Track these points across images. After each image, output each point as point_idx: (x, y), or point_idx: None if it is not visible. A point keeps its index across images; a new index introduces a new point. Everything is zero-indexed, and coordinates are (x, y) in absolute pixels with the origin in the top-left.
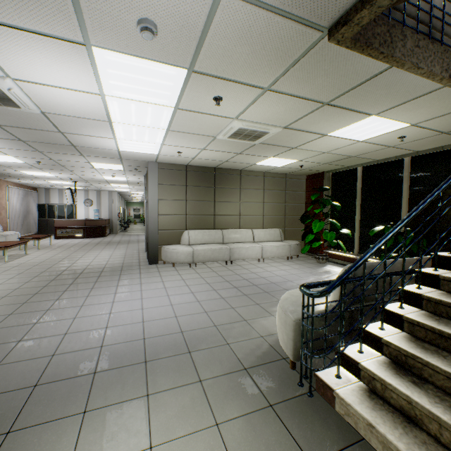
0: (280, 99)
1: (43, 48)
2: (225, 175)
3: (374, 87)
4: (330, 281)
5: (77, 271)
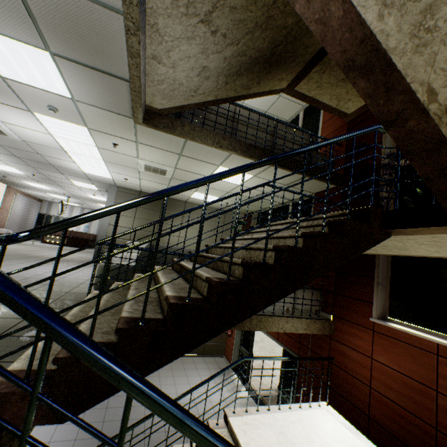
0: (150, 148)
1: (12, 110)
2: (172, 203)
3: (194, 148)
4: (126, 245)
5: (31, 255)
